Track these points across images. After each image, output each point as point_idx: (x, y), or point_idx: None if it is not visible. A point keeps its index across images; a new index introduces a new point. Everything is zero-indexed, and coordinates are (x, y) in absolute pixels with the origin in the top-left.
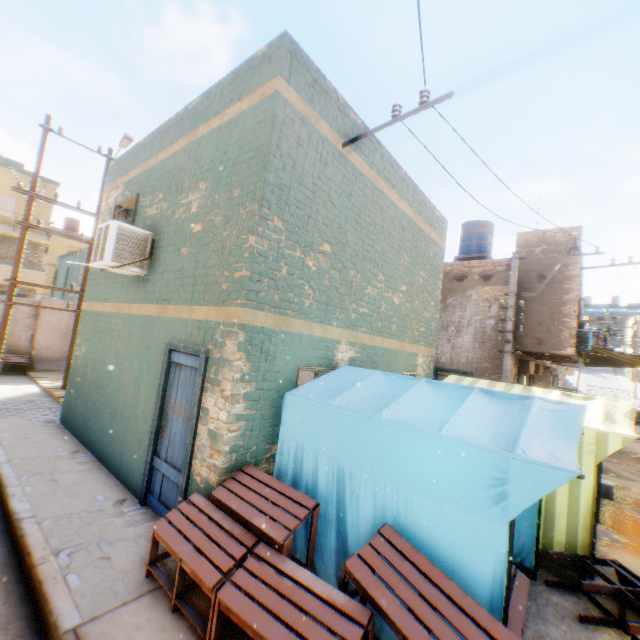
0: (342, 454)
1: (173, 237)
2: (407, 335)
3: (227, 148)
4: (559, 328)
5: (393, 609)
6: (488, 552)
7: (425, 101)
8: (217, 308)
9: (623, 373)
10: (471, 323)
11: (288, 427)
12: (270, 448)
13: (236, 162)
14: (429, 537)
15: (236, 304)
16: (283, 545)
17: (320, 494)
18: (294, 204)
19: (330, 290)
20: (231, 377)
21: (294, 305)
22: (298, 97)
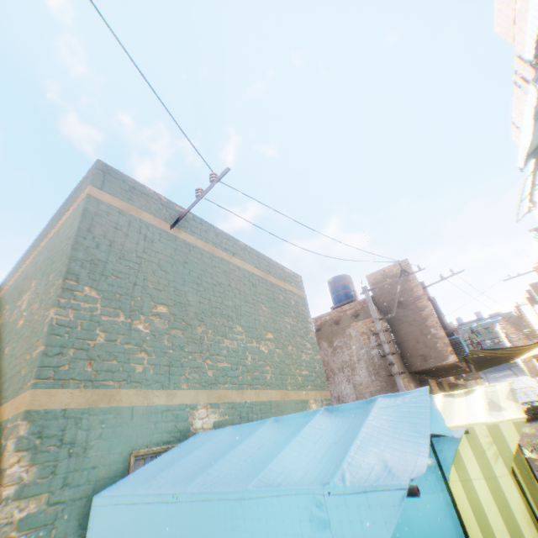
0: None
1: (5, 340)
2: (288, 382)
3: (55, 246)
4: (433, 340)
5: None
6: None
7: (213, 179)
8: (13, 401)
9: (521, 372)
10: (360, 358)
11: None
12: None
13: (57, 253)
14: None
15: (28, 388)
16: None
17: None
18: (113, 274)
19: (172, 350)
20: (0, 495)
21: (119, 374)
22: (114, 197)
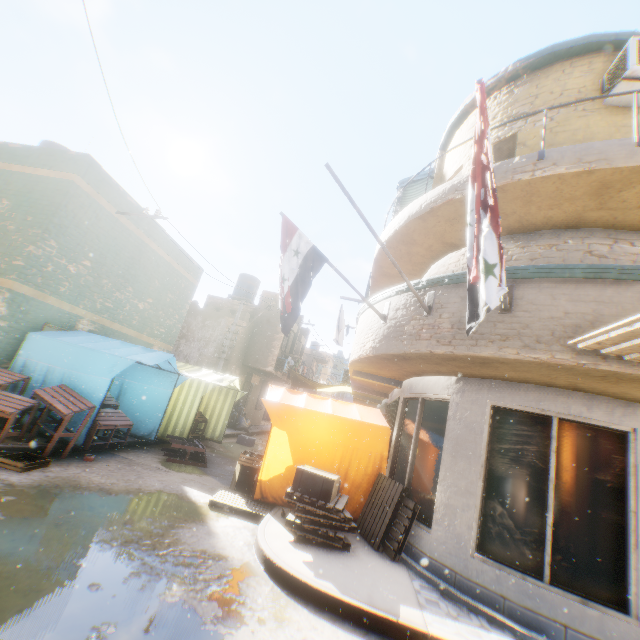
0: (54, 361)
1: None
2: (147, 330)
3: (34, 190)
4: (269, 354)
5: (51, 399)
6: (102, 390)
7: (157, 215)
8: None
9: None
10: (216, 340)
11: (27, 349)
12: (10, 363)
13: (38, 202)
14: (83, 389)
15: (12, 278)
16: (4, 386)
17: (35, 379)
18: (70, 236)
19: (85, 287)
20: None
21: (54, 288)
22: (89, 185)
